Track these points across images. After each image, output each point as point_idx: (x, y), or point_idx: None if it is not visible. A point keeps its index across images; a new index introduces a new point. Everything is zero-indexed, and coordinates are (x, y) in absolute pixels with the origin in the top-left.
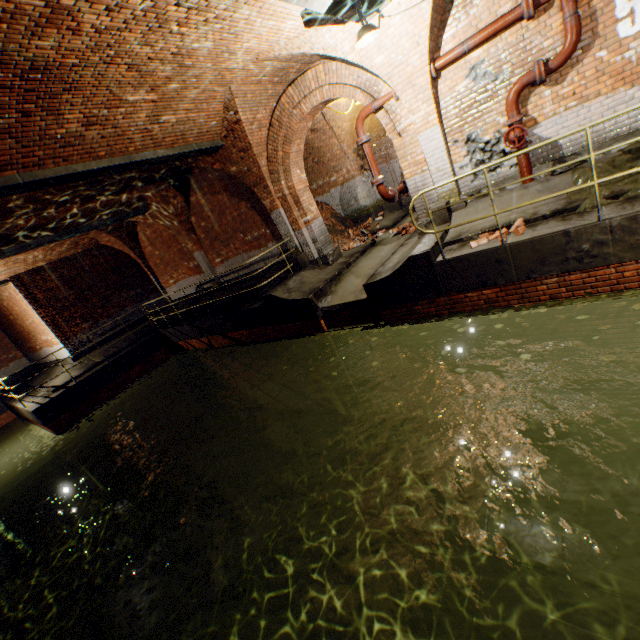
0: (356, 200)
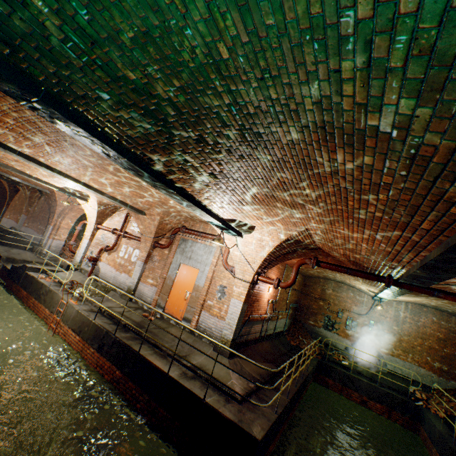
0: None
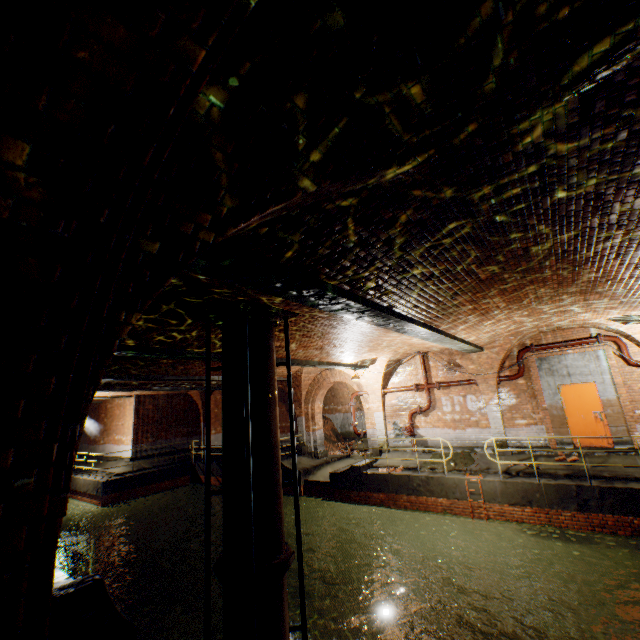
0: (349, 425)
